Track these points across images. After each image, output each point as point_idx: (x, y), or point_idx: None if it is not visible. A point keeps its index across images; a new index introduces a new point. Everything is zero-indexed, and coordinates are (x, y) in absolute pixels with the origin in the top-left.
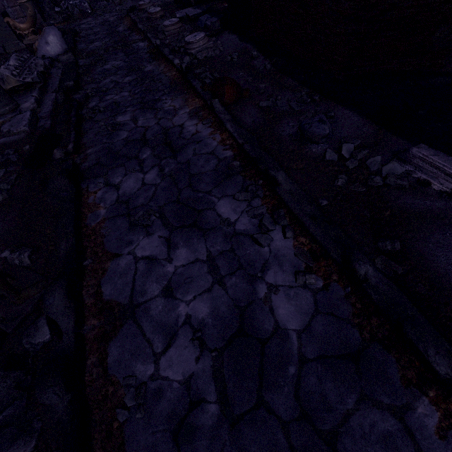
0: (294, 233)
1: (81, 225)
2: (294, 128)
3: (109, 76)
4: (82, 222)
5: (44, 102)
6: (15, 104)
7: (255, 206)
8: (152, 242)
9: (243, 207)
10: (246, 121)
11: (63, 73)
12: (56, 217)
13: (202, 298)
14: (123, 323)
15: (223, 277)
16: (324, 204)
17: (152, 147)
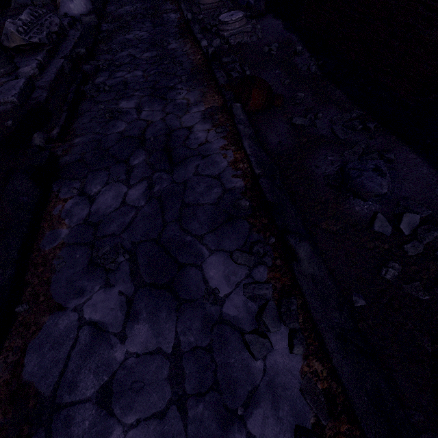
0: (305, 348)
1: (33, 246)
2: (334, 166)
3: (127, 48)
4: (35, 242)
5: (49, 68)
6: (12, 67)
7: (257, 279)
8: (108, 299)
9: (240, 275)
10: (270, 140)
11: (80, 37)
12: (5, 231)
13: (148, 427)
14: (33, 433)
15: (187, 396)
16: (359, 305)
17: (148, 151)
